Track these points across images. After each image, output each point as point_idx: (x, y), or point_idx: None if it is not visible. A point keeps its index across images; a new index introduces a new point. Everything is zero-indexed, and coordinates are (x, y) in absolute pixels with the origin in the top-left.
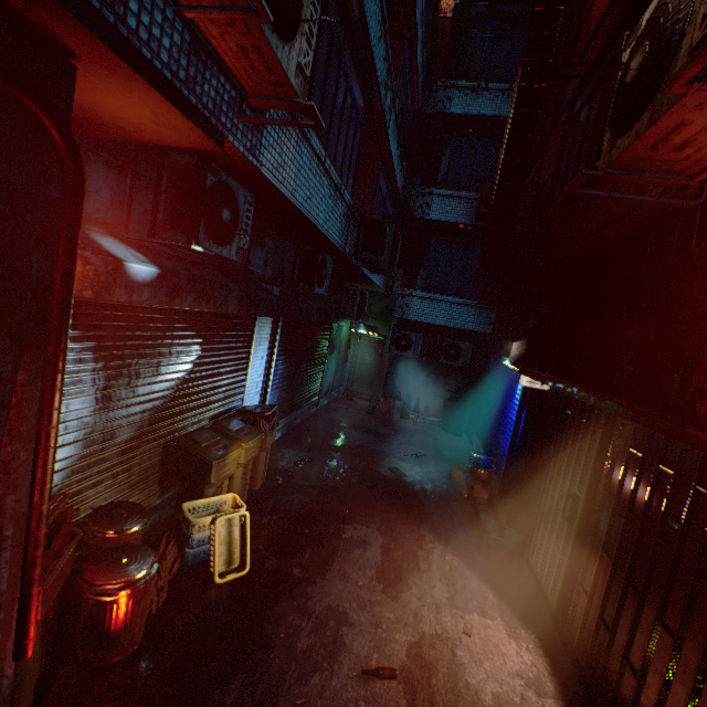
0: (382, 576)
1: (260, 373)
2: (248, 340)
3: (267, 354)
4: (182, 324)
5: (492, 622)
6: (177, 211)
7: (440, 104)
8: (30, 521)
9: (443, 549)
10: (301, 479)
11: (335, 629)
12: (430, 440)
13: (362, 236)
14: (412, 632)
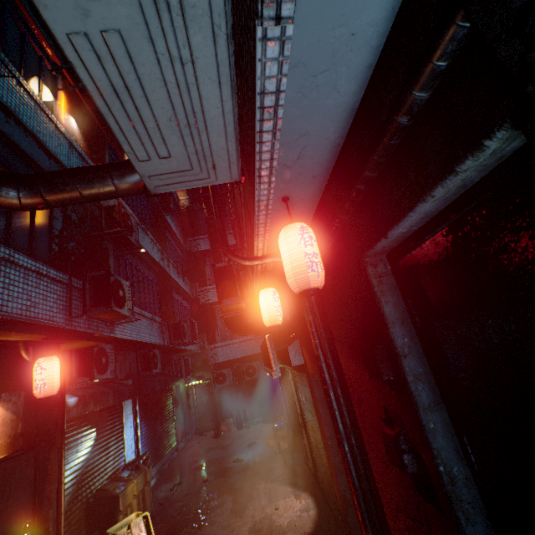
0: (234, 511)
1: (131, 438)
2: (120, 418)
3: (133, 423)
4: (85, 422)
5: (289, 498)
6: (81, 368)
7: (195, 247)
8: (58, 522)
9: (266, 483)
10: (177, 496)
11: None
12: (258, 433)
13: (172, 333)
14: (251, 523)
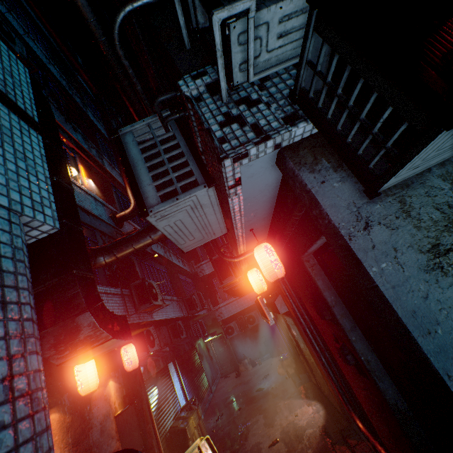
0: (266, 424)
1: (179, 389)
2: (169, 376)
3: (178, 378)
4: (150, 383)
5: (303, 407)
6: (139, 347)
7: None
8: (159, 447)
9: (284, 400)
10: (222, 423)
11: (257, 447)
12: (269, 366)
13: (187, 306)
14: (280, 429)
